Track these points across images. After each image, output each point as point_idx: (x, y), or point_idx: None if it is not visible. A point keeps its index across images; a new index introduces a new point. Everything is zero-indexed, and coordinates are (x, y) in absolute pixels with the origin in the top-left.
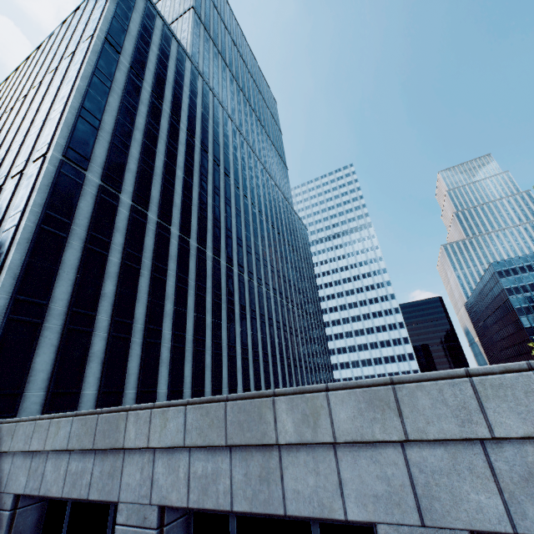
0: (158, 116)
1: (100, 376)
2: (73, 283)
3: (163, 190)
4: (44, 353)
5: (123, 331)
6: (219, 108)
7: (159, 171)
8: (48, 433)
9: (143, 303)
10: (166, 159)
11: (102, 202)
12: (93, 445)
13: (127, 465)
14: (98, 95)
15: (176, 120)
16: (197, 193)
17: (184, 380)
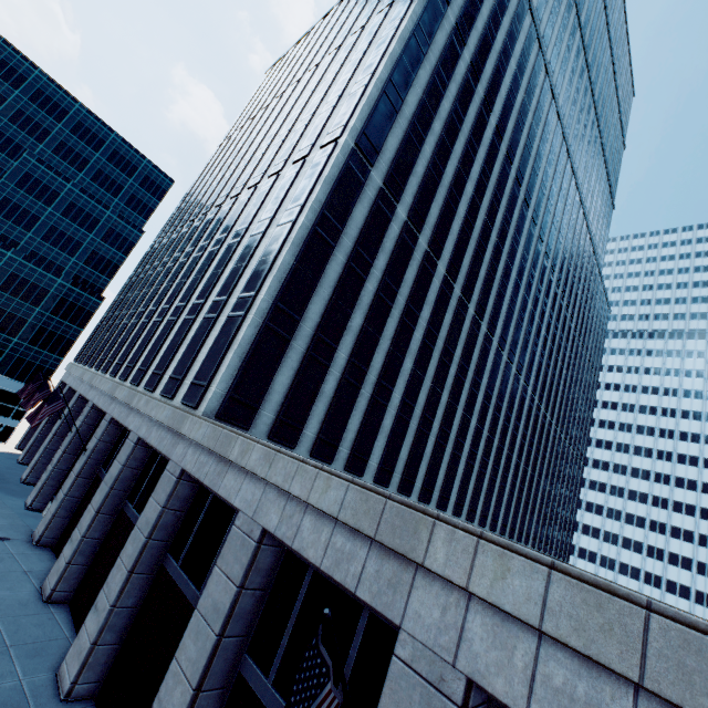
0: (468, 101)
1: (322, 420)
2: (326, 303)
3: (444, 209)
4: (284, 374)
5: (356, 378)
6: (548, 95)
7: (447, 181)
8: (314, 485)
9: (383, 350)
10: (459, 166)
11: (377, 211)
12: (375, 535)
13: (419, 587)
14: (410, 64)
15: (487, 109)
16: (481, 222)
17: (397, 462)
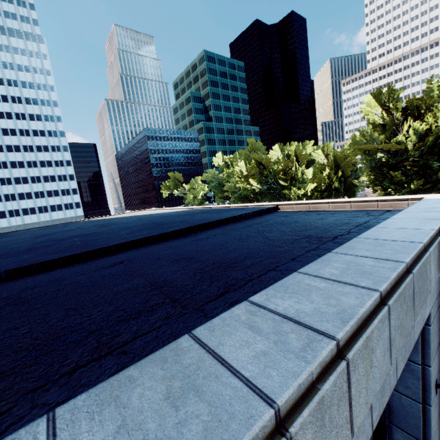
0: None
1: None
2: None
3: None
4: None
5: None
6: None
7: None
8: None
9: None
10: None
11: None
12: None
13: None
14: None
15: None
16: None
17: None
